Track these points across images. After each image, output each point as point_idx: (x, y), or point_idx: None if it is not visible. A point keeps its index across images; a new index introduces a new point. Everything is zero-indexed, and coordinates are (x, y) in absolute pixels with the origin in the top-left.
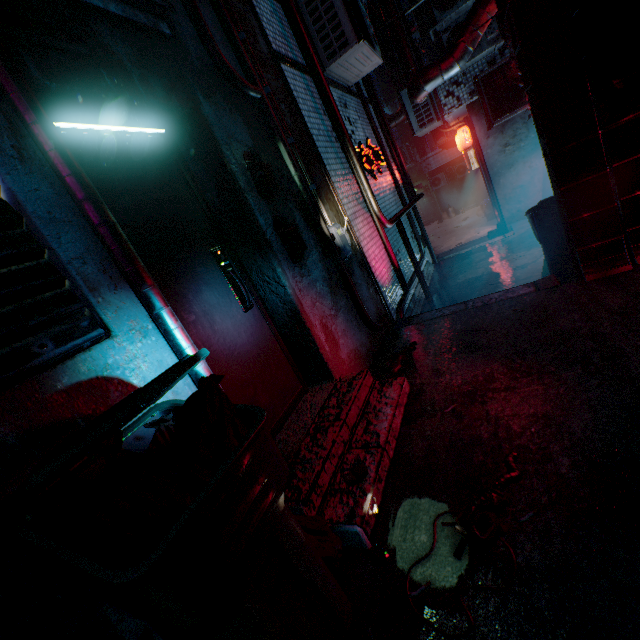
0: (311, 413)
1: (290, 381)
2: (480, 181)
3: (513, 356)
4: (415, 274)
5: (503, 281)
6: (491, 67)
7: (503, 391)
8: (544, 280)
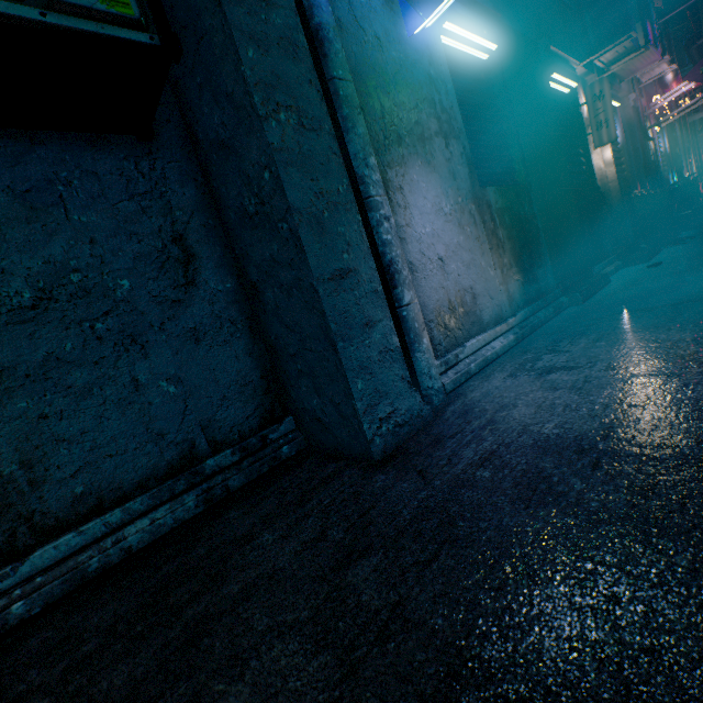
0: None
1: None
2: None
3: None
4: None
5: None
6: None
7: None
8: None
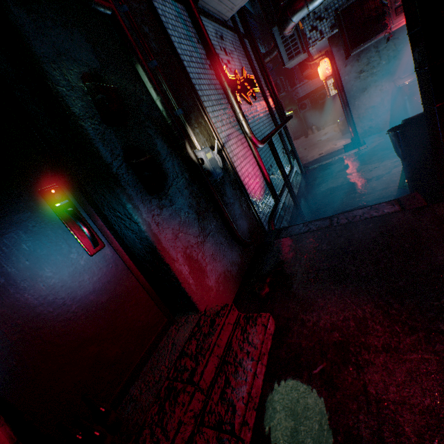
0: (169, 359)
1: (152, 318)
2: (336, 105)
3: (388, 296)
4: (285, 185)
5: (361, 191)
6: (350, 0)
7: (382, 353)
8: (408, 198)
